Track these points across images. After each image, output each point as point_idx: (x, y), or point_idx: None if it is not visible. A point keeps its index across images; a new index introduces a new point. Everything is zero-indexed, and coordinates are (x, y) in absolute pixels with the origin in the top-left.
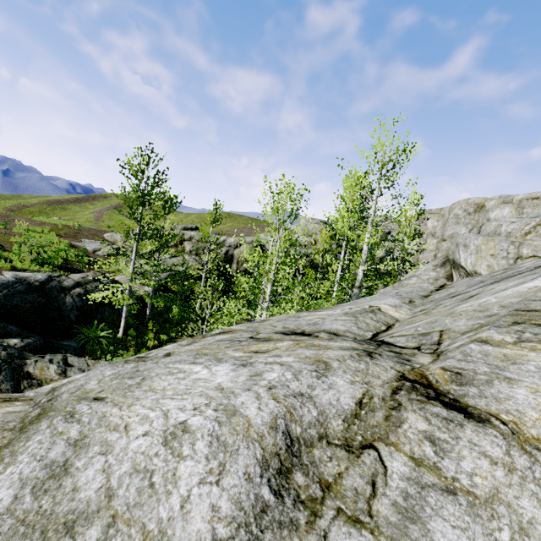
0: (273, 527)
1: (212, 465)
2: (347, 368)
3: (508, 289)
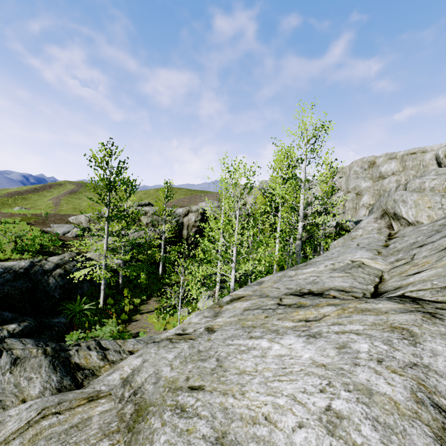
0: None
1: None
2: (430, 332)
3: None
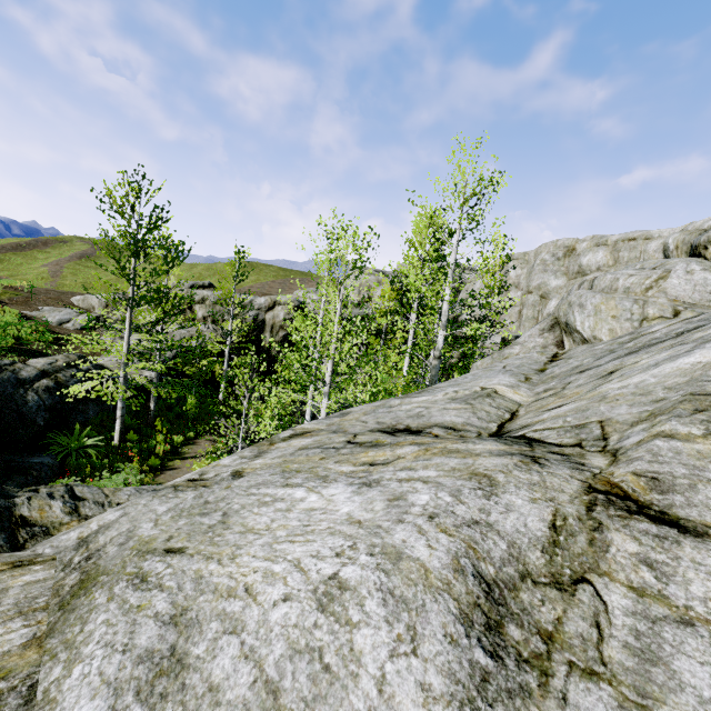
0: (502, 697)
1: (398, 630)
2: (517, 481)
3: (661, 365)
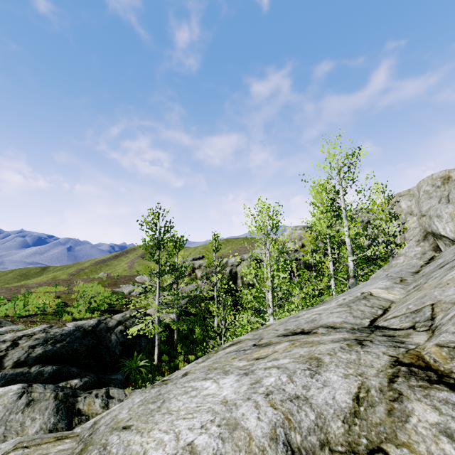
0: None
1: None
2: (338, 361)
3: None
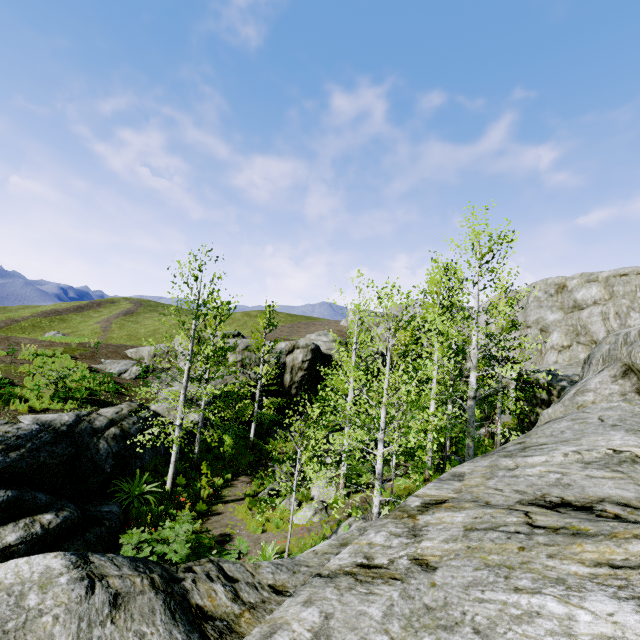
0: None
1: None
2: None
3: None
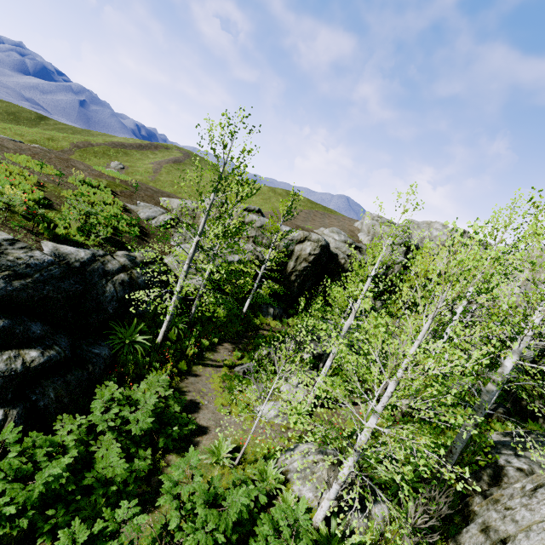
0: None
1: None
2: None
3: None
